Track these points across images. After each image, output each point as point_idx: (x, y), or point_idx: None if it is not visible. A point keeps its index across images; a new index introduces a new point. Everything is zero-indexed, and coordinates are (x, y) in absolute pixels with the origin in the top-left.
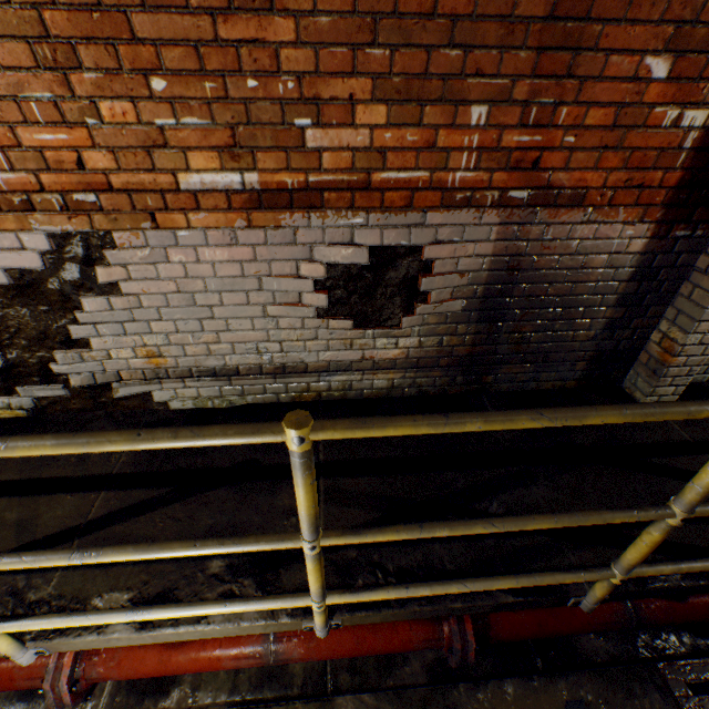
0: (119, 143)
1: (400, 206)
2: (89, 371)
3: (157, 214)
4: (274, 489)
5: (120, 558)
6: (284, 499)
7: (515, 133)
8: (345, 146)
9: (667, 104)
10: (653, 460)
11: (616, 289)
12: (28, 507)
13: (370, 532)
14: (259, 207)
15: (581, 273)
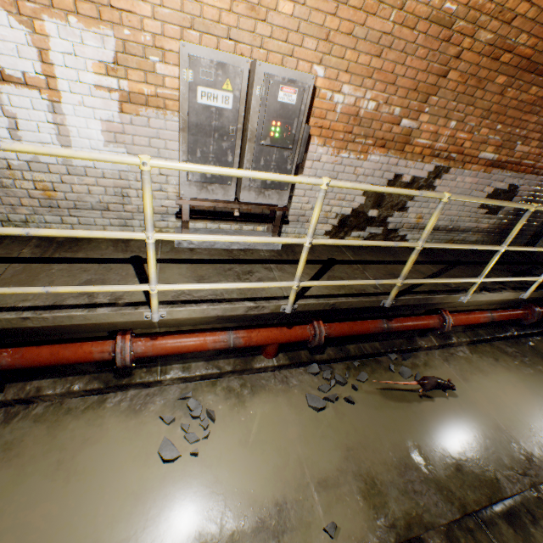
0: (475, 140)
1: (520, 172)
2: (396, 222)
3: (465, 164)
4: (475, 267)
5: (540, 249)
6: (481, 269)
7: None
8: (521, 151)
9: None
10: None
11: None
12: (411, 267)
13: None
14: (490, 166)
15: None
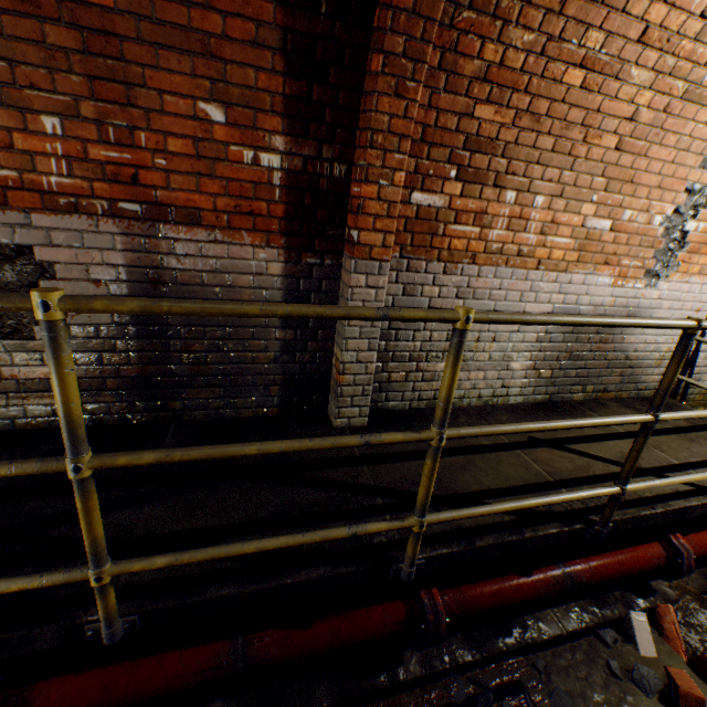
0: None
1: None
2: None
3: None
4: None
5: None
6: None
7: (102, 148)
8: None
9: (240, 145)
10: (307, 473)
11: None
12: None
13: None
14: None
15: (233, 291)
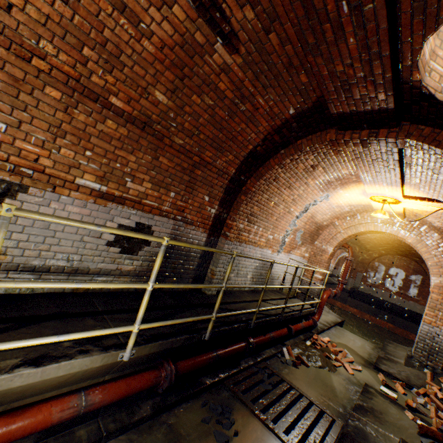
0: (60, 161)
1: (148, 211)
2: None
3: (58, 187)
4: (82, 319)
5: (94, 285)
6: (90, 322)
7: (180, 202)
8: (138, 190)
9: (208, 206)
10: (214, 306)
11: (200, 252)
12: None
13: (166, 284)
14: (102, 198)
15: None
